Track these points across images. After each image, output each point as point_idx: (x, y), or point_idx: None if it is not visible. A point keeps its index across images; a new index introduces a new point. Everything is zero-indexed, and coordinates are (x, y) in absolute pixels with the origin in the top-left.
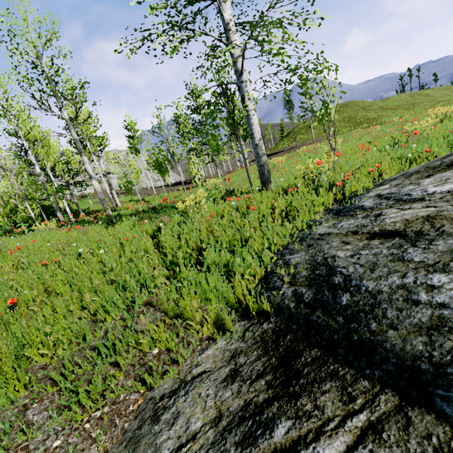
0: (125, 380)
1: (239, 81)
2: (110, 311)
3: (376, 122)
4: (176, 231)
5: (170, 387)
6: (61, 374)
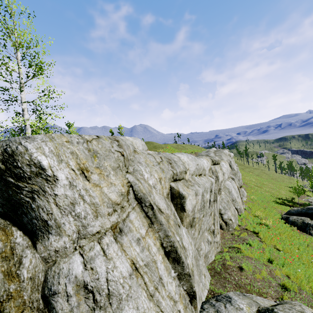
0: None
1: (25, 127)
2: None
3: None
4: None
5: None
6: None
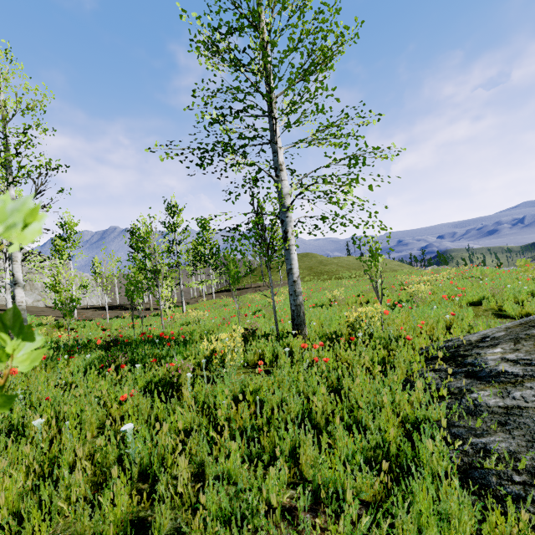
0: None
1: (284, 215)
2: None
3: (335, 276)
4: (231, 389)
5: None
6: None
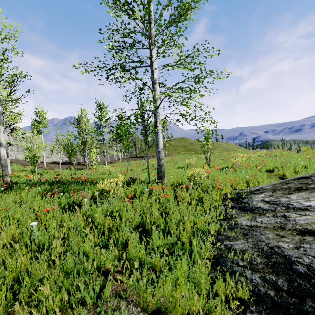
0: None
1: (156, 111)
2: (74, 309)
3: (199, 152)
4: (106, 208)
5: None
6: None
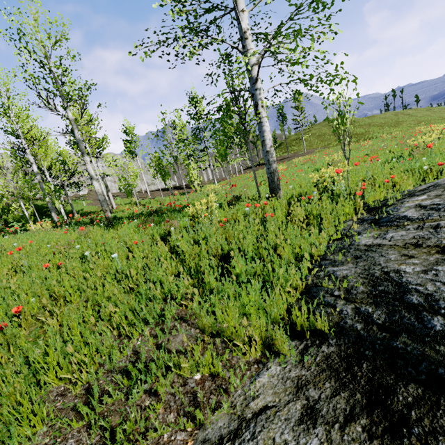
0: (166, 413)
1: (253, 88)
2: (136, 325)
3: (364, 137)
4: (191, 236)
5: (227, 426)
6: (86, 404)
